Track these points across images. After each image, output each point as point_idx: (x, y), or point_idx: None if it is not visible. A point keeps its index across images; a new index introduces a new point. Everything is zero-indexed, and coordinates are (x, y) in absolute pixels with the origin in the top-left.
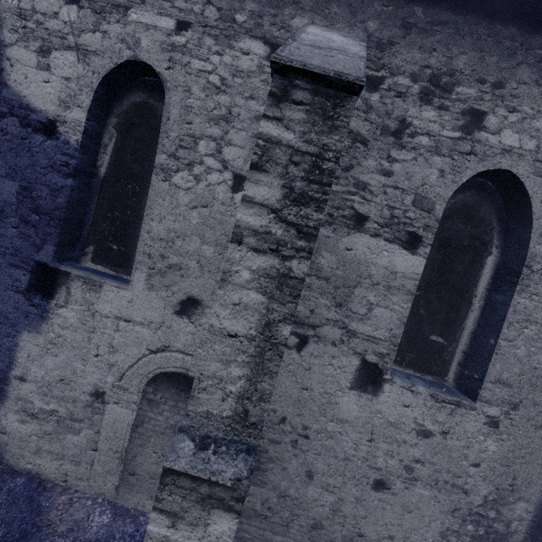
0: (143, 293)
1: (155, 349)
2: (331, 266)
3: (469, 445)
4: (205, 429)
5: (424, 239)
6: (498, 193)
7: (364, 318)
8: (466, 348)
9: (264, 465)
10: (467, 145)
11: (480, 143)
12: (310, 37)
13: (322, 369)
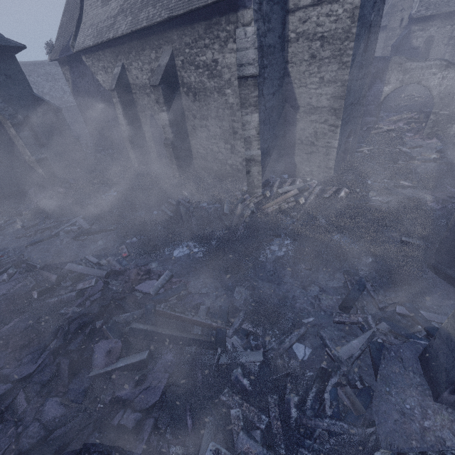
0: None
1: None
2: None
3: None
4: None
5: None
6: None
7: None
8: None
9: None
10: None
11: None
12: None
13: None
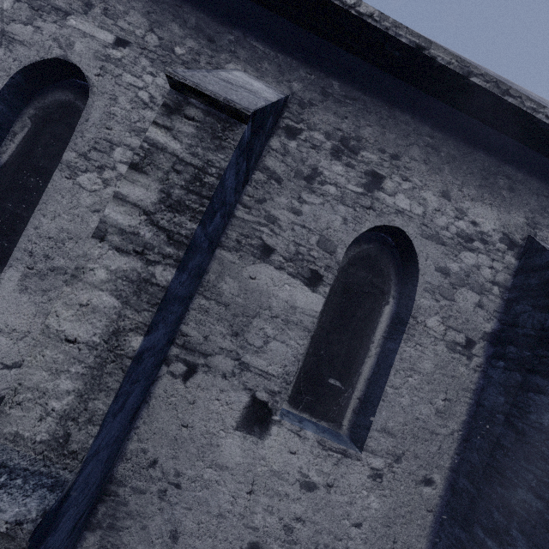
0: (12, 295)
1: (10, 363)
2: (233, 292)
3: (352, 501)
4: (4, 456)
5: (325, 278)
6: (396, 249)
7: (259, 351)
8: (361, 394)
9: (120, 522)
10: (367, 200)
11: (379, 201)
12: (229, 76)
13: (207, 404)
